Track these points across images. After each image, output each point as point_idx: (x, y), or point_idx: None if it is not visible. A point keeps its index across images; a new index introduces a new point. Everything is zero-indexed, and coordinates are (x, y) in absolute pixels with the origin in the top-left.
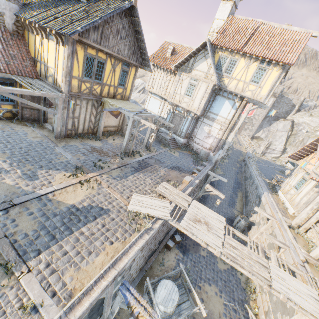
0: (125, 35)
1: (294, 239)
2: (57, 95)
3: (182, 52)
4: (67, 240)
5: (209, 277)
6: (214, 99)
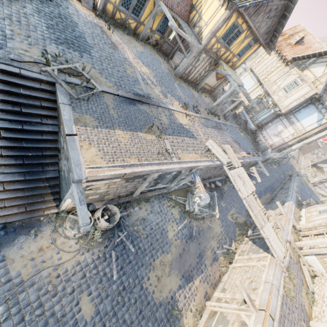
0: (273, 15)
1: (291, 231)
2: (197, 46)
3: (308, 45)
4: (179, 138)
5: (219, 216)
6: (305, 106)
